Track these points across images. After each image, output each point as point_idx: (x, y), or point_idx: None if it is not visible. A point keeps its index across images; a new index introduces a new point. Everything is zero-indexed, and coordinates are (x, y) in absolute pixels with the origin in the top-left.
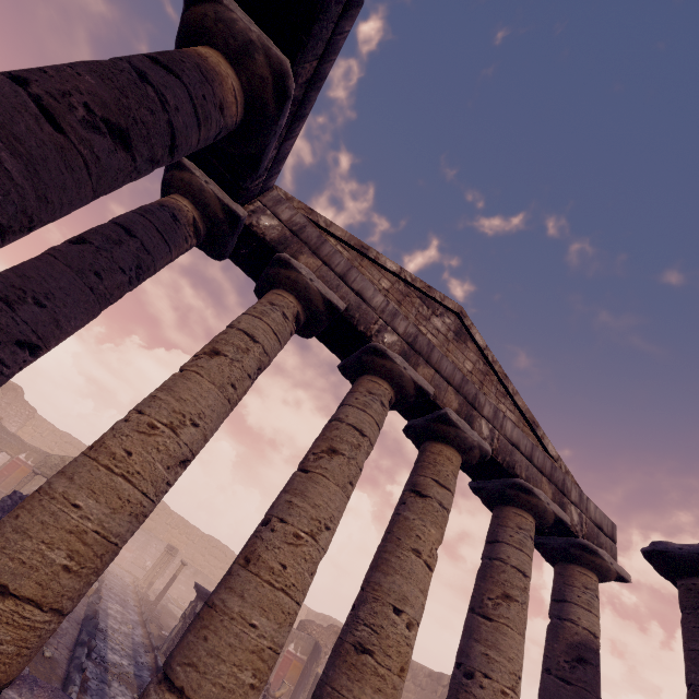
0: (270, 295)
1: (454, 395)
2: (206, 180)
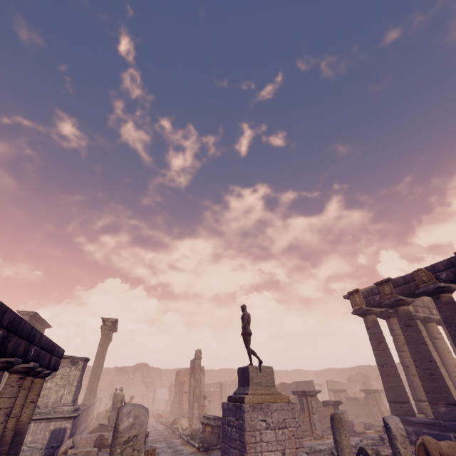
0: (393, 321)
1: (426, 309)
2: (376, 309)
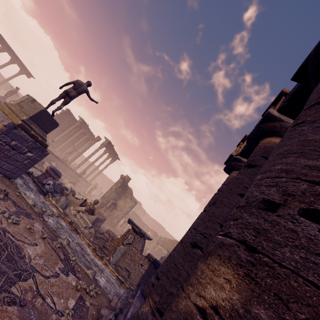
0: None
1: None
2: None
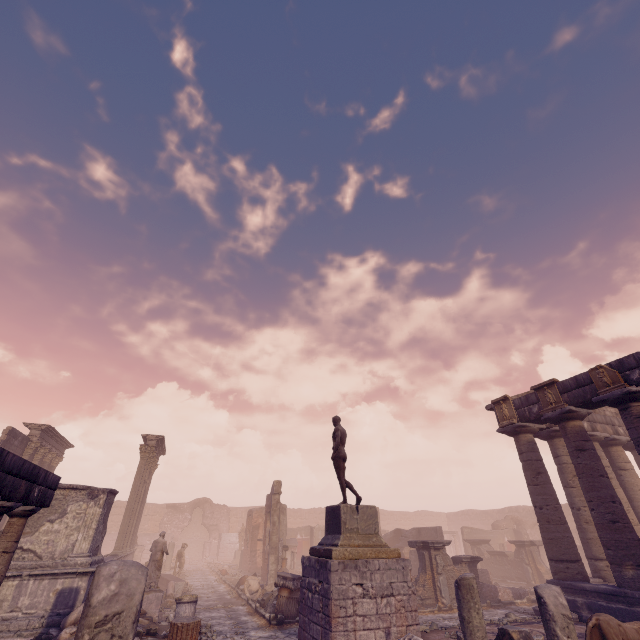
0: (558, 443)
1: (608, 427)
2: (533, 425)
